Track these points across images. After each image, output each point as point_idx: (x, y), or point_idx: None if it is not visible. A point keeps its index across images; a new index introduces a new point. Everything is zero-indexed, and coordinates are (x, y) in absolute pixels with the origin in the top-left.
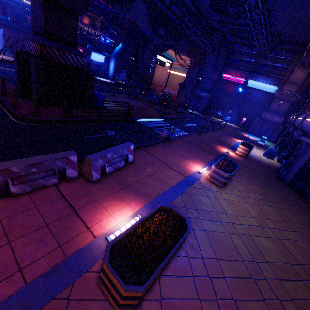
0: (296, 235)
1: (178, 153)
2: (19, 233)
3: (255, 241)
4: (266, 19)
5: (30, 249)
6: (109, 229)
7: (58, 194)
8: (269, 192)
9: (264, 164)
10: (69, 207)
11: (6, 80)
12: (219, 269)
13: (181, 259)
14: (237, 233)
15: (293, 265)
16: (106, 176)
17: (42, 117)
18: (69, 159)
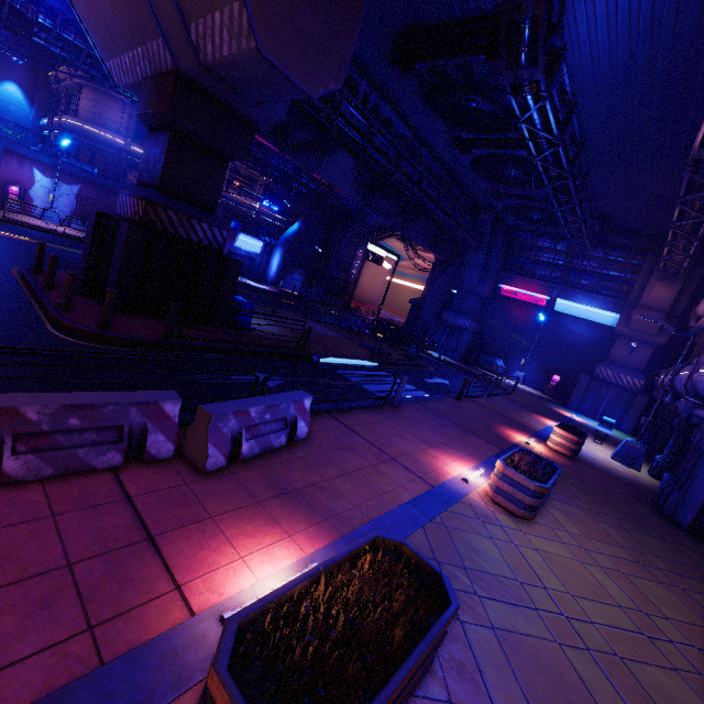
0: None
1: (412, 433)
2: None
3: (639, 676)
4: (578, 187)
5: (7, 628)
6: (232, 596)
7: (115, 493)
8: (646, 544)
9: (620, 479)
10: (136, 526)
11: (59, 265)
12: None
13: None
14: (584, 645)
15: None
16: (241, 462)
17: (117, 332)
18: (161, 409)
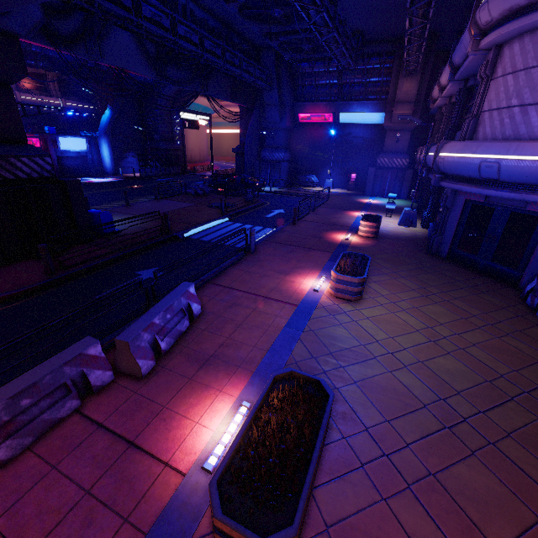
0: (483, 333)
1: (272, 270)
2: (38, 532)
3: (432, 367)
4: (332, 16)
5: None
6: (202, 450)
7: (88, 427)
8: (425, 280)
9: (406, 239)
10: (117, 441)
11: None
12: (396, 436)
13: (335, 446)
14: (403, 365)
15: (493, 380)
16: (165, 356)
17: (5, 291)
18: (87, 355)
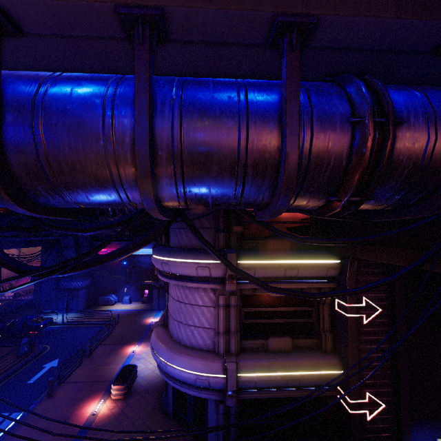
0: None
1: None
2: None
3: None
4: None
5: None
6: None
7: None
8: None
9: (154, 389)
10: None
11: None
12: None
13: None
14: None
15: None
16: None
17: None
18: None
